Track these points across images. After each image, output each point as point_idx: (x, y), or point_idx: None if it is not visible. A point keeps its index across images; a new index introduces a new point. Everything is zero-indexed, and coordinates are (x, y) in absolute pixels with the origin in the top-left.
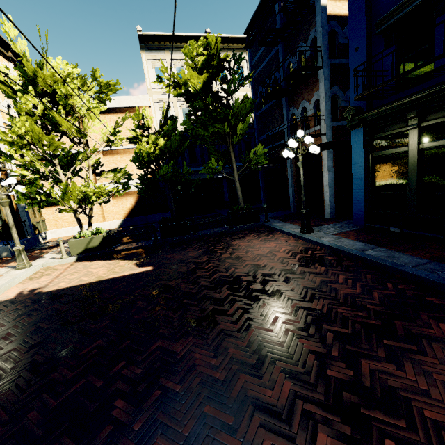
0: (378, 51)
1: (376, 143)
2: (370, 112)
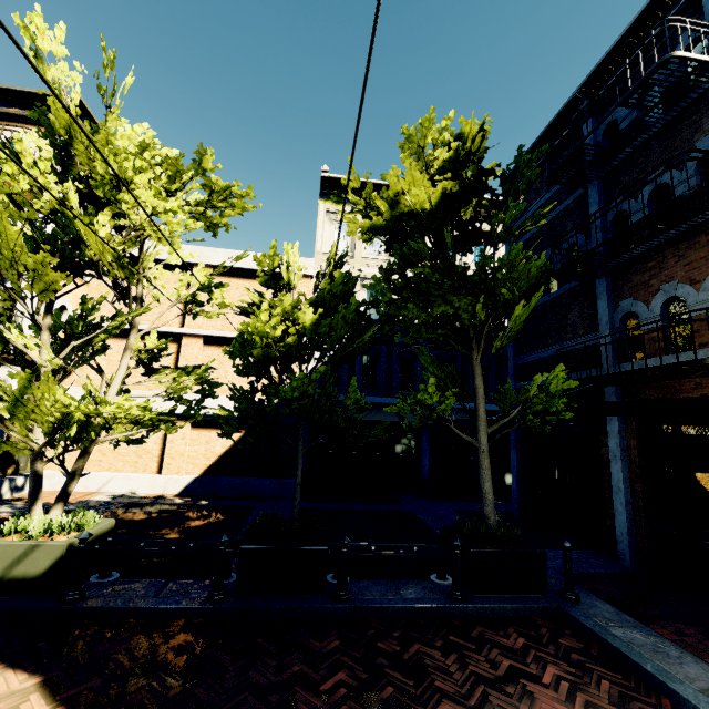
0: None
1: None
2: None
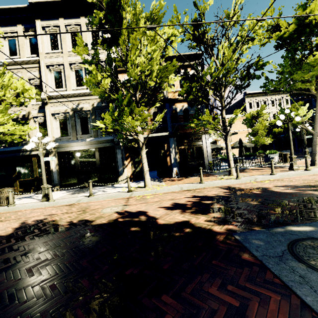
0: None
1: None
2: None
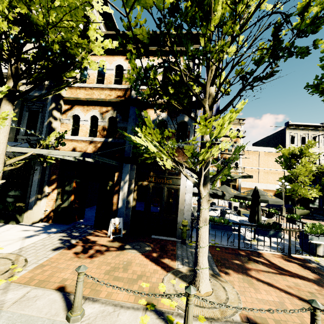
0: None
1: None
2: None
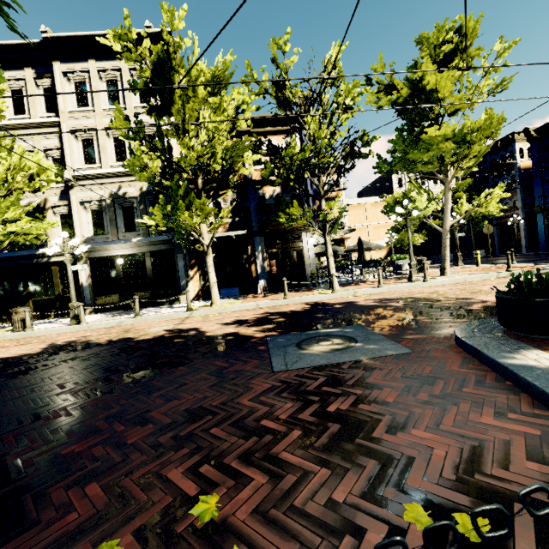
0: (546, 188)
1: (548, 219)
2: (545, 208)
